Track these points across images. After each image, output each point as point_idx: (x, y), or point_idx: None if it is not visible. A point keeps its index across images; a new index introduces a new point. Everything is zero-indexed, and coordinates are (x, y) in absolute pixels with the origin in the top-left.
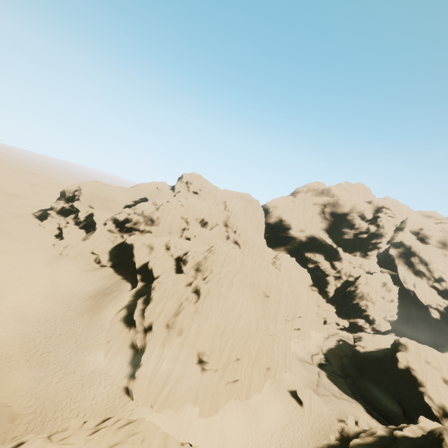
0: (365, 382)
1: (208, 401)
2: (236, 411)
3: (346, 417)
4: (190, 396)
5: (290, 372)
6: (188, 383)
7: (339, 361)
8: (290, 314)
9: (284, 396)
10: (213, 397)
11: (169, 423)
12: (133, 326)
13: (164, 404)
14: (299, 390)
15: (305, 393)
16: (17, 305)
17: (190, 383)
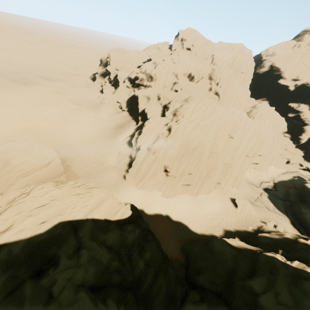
0: (300, 207)
1: (168, 191)
2: (187, 199)
3: (269, 222)
4: (157, 186)
5: (237, 188)
6: (157, 180)
7: (285, 190)
8: (251, 152)
9: (225, 200)
10: (171, 189)
11: (144, 195)
12: (131, 146)
13: (142, 186)
14: (237, 199)
15: (241, 201)
16: (78, 130)
17: (158, 180)
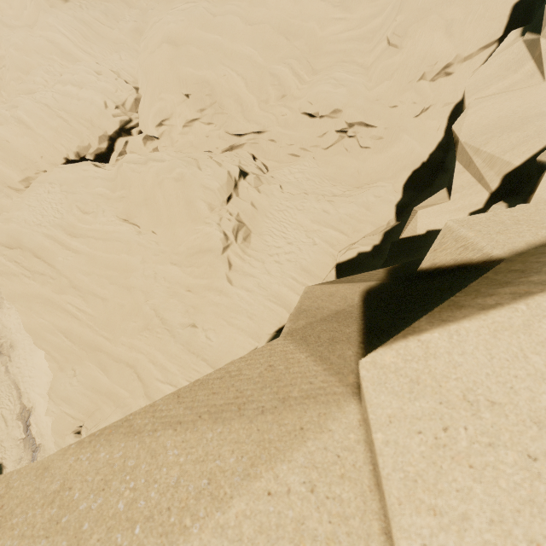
0: None
1: None
2: None
3: None
4: None
5: None
6: None
7: None
8: None
9: None
10: None
11: None
12: None
13: None
14: None
15: None
16: None
17: None
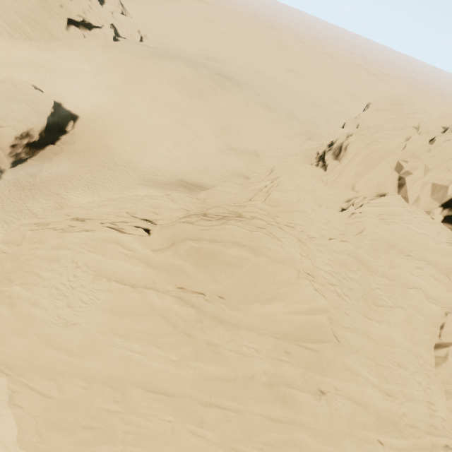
0: None
1: None
2: None
3: None
4: None
5: None
6: None
7: None
8: None
9: None
10: None
11: None
12: None
13: None
14: None
15: None
16: (142, 145)
17: None
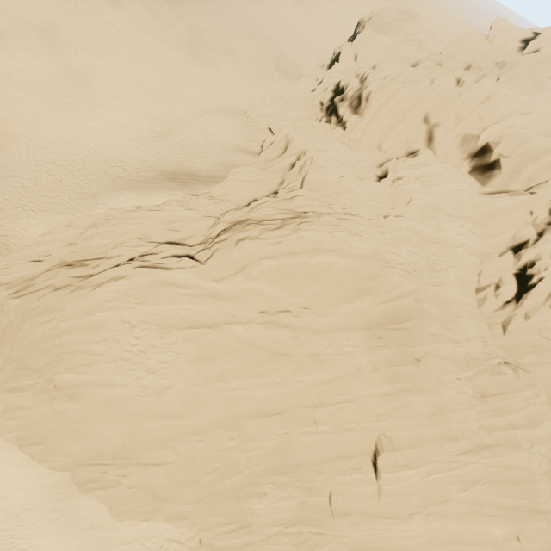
0: None
1: None
2: (39, 472)
3: None
4: None
5: None
6: None
7: None
8: None
9: None
10: None
11: None
12: None
13: None
14: None
15: None
16: (82, 126)
17: (1, 362)
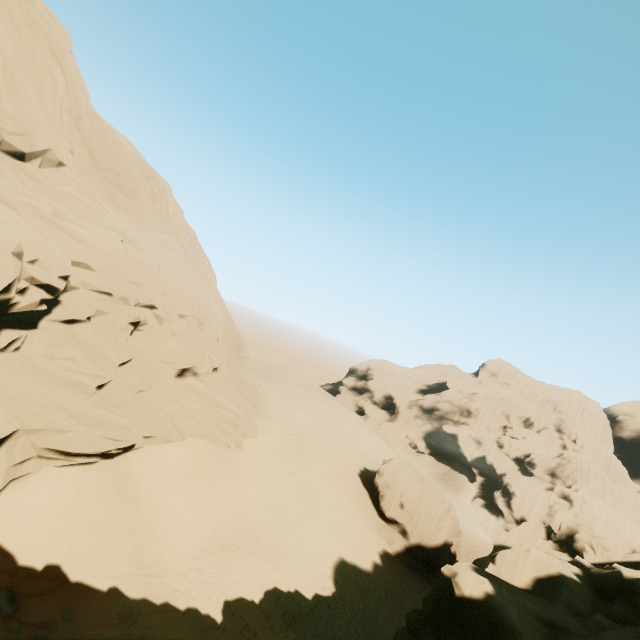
0: None
1: None
2: None
3: None
4: None
5: None
6: None
7: None
8: None
9: None
10: None
11: None
12: (500, 515)
13: None
14: None
15: None
16: None
17: None
